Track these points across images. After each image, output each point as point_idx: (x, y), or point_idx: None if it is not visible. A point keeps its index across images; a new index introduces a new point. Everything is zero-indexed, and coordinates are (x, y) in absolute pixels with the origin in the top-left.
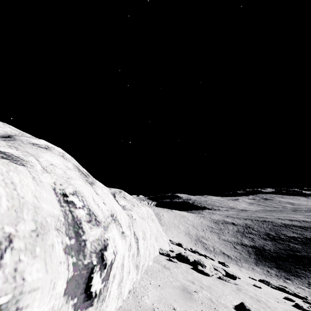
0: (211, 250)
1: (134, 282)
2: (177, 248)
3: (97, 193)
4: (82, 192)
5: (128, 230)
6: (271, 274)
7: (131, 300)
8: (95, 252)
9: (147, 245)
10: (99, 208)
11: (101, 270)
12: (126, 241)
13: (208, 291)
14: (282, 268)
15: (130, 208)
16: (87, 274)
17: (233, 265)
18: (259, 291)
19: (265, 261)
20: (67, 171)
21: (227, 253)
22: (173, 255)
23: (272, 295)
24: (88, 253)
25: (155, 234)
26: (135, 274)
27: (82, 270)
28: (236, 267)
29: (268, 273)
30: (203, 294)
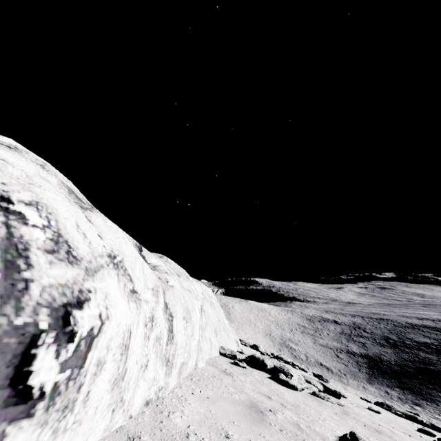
0: (302, 360)
1: (160, 387)
2: (250, 351)
3: (90, 221)
4: (53, 208)
5: (150, 293)
6: (392, 397)
7: (147, 417)
8: (50, 307)
9: (193, 331)
10: (85, 240)
11: (60, 344)
12: (139, 307)
13: (293, 412)
14: (408, 388)
15: (168, 271)
16: (20, 346)
17: (336, 382)
18: (378, 418)
19: (383, 378)
20: (36, 178)
21: (326, 364)
22: (241, 357)
23: (398, 425)
24: (29, 306)
25: (215, 325)
26: (162, 374)
27: (5, 337)
28: (340, 385)
29: (387, 396)
30: (285, 415)
